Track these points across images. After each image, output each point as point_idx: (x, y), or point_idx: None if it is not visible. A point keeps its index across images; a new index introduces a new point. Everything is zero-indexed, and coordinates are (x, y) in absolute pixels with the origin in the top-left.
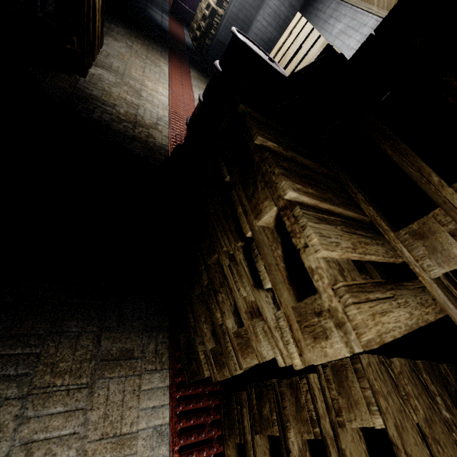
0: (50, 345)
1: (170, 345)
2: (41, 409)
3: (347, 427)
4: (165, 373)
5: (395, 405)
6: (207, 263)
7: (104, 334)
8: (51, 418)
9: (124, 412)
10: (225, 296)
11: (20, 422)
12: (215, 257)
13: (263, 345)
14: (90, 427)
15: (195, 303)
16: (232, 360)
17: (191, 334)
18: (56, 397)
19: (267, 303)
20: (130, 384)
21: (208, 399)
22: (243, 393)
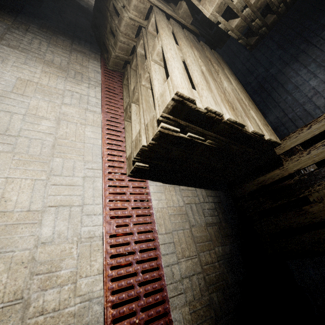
0: (54, 37)
1: (101, 59)
2: (54, 48)
3: (148, 27)
4: (99, 63)
5: (160, 13)
6: (109, 9)
7: (74, 44)
8: (58, 51)
9: (83, 62)
10: (116, 18)
11: (48, 47)
12: (111, 4)
13: (124, 13)
14: (71, 58)
15: (108, 34)
16: (118, 33)
17: (107, 46)
18: (59, 48)
19: (125, 1)
20: (85, 58)
21: (117, 76)
22: (128, 64)
